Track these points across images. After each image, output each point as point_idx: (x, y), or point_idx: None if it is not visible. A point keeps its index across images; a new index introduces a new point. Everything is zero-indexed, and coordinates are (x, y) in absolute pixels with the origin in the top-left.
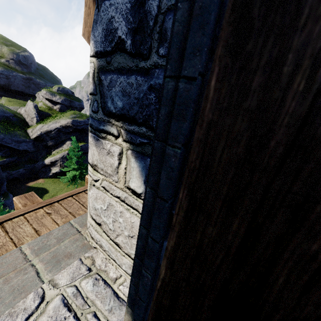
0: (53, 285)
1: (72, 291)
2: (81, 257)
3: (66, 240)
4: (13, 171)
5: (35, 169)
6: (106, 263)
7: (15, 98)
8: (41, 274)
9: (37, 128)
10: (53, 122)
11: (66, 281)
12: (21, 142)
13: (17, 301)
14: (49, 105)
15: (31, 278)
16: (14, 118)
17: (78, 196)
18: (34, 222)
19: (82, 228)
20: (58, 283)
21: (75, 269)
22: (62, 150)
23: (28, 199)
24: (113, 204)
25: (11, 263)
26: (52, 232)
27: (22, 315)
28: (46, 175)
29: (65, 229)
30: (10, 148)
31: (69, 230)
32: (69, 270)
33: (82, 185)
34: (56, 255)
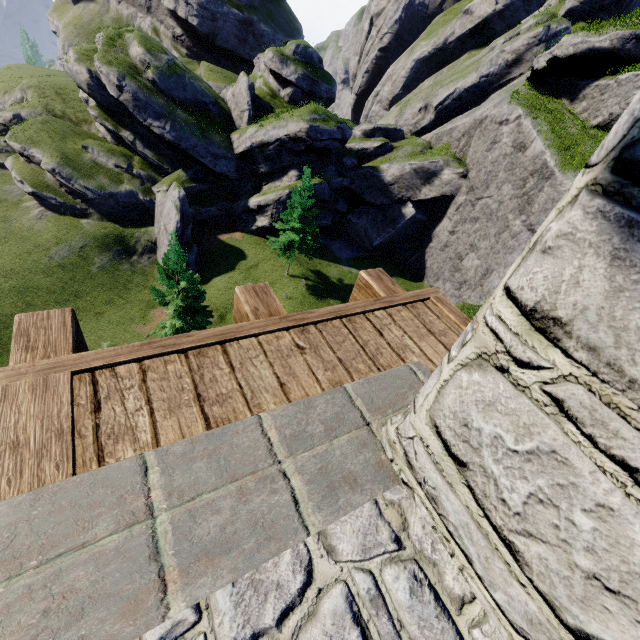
0: (326, 548)
1: (366, 585)
2: (376, 495)
3: (342, 436)
4: (202, 209)
5: (232, 212)
6: (432, 538)
7: (220, 65)
8: (303, 507)
9: (247, 133)
10: (275, 125)
11: (351, 549)
12: (220, 157)
13: (264, 558)
14: (273, 87)
15: (284, 509)
16: (215, 107)
17: (353, 323)
18: (276, 360)
19: (372, 417)
20: (337, 547)
21: (367, 524)
22: (279, 187)
23: (261, 299)
24: (570, 464)
25: (247, 451)
26: (314, 403)
27: (274, 599)
28: (247, 227)
29: (339, 405)
30: (202, 166)
31: (347, 411)
32: (356, 521)
33: (299, 261)
34: (326, 469)
